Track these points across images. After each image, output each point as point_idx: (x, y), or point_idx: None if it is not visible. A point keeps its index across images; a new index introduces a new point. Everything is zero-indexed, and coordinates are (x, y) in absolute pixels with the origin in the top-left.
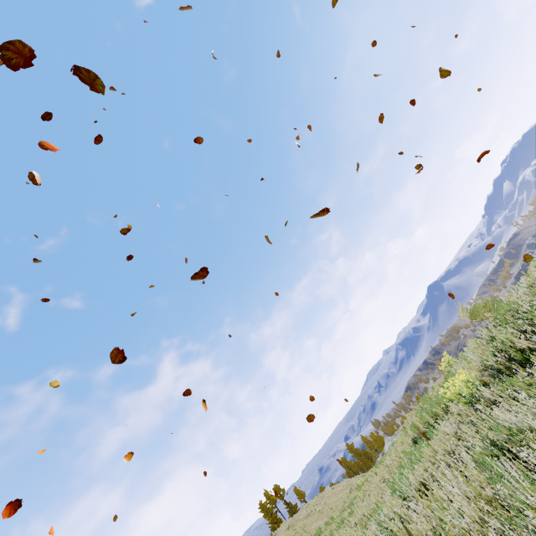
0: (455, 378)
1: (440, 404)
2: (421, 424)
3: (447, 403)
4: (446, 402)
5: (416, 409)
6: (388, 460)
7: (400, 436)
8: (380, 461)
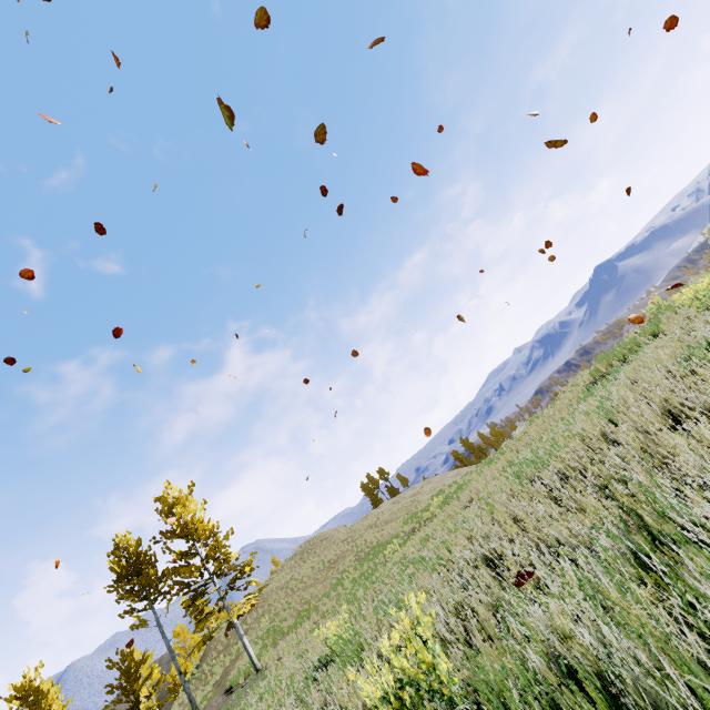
0: (693, 285)
1: (646, 334)
2: (606, 367)
3: (662, 325)
4: (661, 325)
5: (598, 360)
6: (549, 411)
7: (565, 392)
8: (535, 417)
